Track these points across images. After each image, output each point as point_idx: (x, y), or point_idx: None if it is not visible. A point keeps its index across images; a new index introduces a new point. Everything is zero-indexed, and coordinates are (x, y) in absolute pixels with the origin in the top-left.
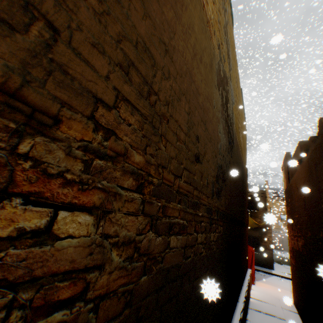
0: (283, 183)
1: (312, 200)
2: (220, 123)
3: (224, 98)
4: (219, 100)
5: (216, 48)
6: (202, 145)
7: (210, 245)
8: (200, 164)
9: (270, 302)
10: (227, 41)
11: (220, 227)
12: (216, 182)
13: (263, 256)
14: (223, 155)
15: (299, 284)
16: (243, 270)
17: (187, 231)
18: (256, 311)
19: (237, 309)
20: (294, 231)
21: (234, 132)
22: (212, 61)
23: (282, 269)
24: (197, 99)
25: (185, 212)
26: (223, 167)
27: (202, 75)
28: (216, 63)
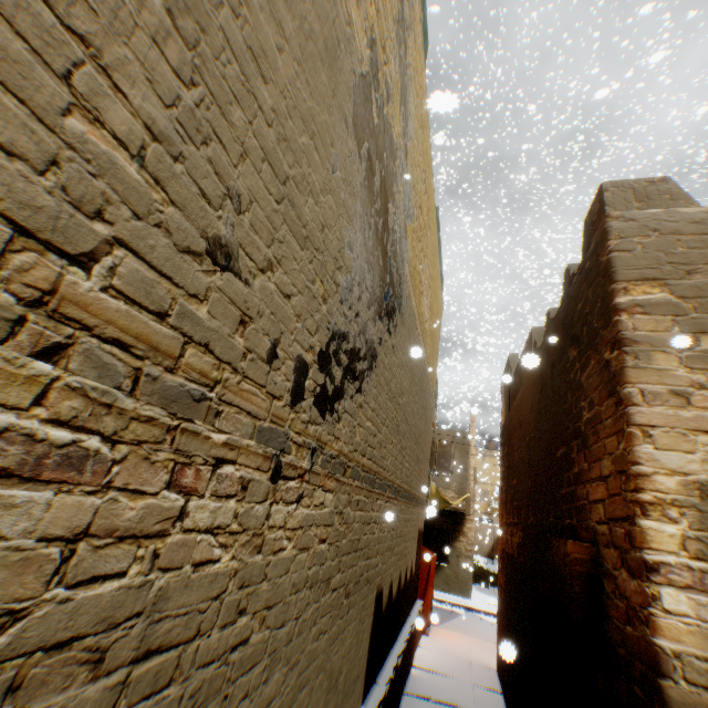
0: (502, 418)
1: (543, 444)
2: (354, 229)
3: (379, 182)
4: (357, 169)
5: (361, 37)
6: (257, 232)
7: (264, 540)
8: (240, 284)
9: (453, 673)
10: (405, 67)
11: (325, 493)
12: (320, 370)
13: (455, 571)
14: (357, 313)
15: (509, 628)
16: (400, 604)
17: (114, 482)
18: (418, 699)
19: (367, 703)
20: (511, 514)
21: (406, 284)
22: (338, 48)
23: (488, 597)
24: (249, 83)
25: (102, 407)
26: (354, 342)
27: (284, 38)
28: (355, 71)
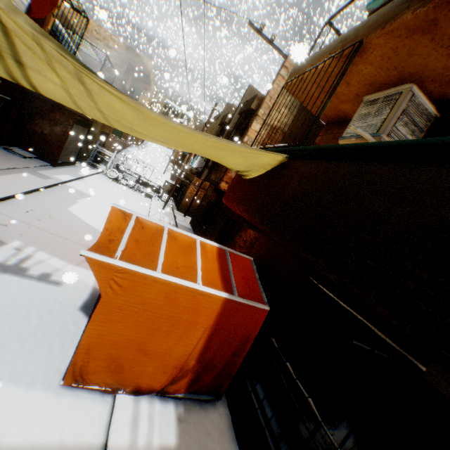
0: (270, 104)
1: None
2: None
3: None
4: None
5: None
6: None
7: None
8: None
9: None
10: None
11: None
12: None
13: None
14: None
15: None
16: None
17: None
18: None
19: None
20: None
21: None
22: None
23: None
24: None
25: None
26: None
27: None
28: None
